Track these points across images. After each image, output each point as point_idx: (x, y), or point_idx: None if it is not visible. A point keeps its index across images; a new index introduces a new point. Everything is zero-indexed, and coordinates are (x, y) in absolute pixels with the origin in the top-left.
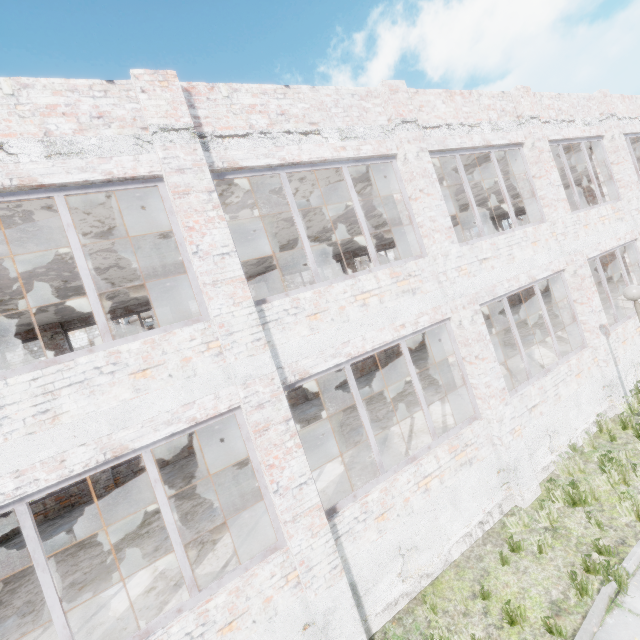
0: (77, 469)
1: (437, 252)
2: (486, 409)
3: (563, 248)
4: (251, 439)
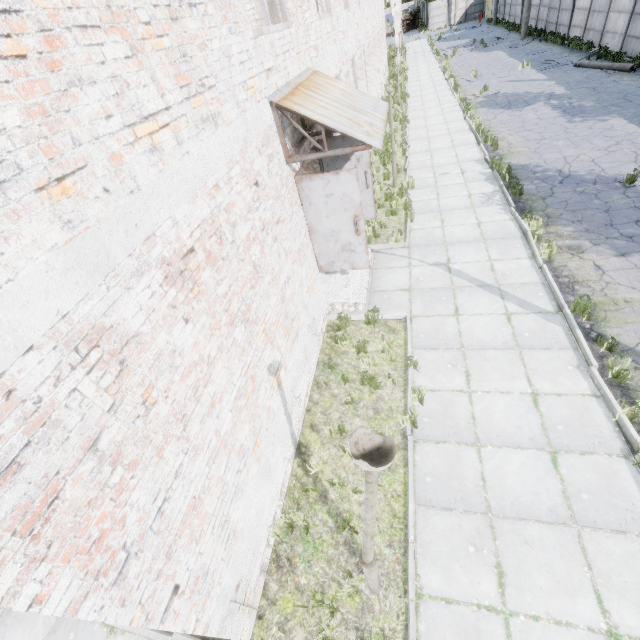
0: (351, 56)
1: (365, 7)
2: (371, 87)
3: (372, 24)
4: (356, 68)
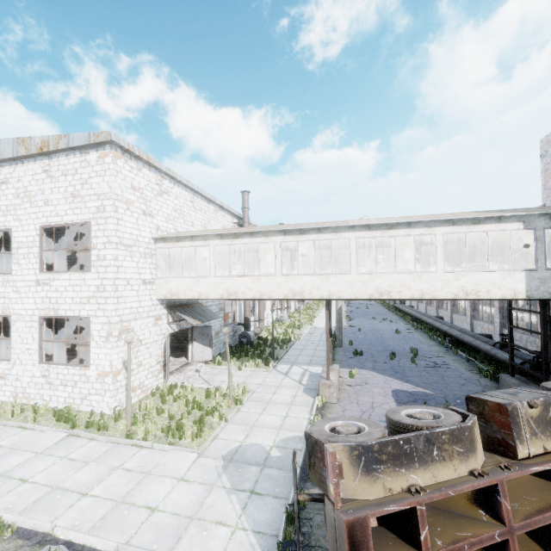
0: None
1: None
2: None
3: None
4: None
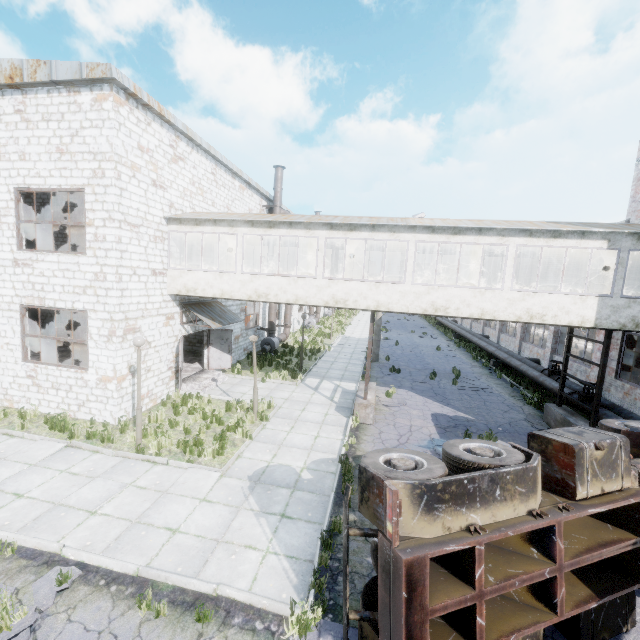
0: None
1: None
2: None
3: None
4: None
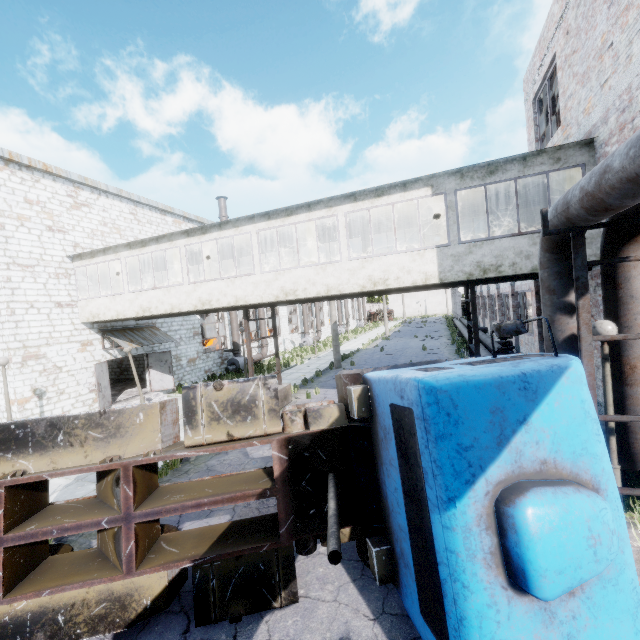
0: None
1: None
2: None
3: None
4: None
